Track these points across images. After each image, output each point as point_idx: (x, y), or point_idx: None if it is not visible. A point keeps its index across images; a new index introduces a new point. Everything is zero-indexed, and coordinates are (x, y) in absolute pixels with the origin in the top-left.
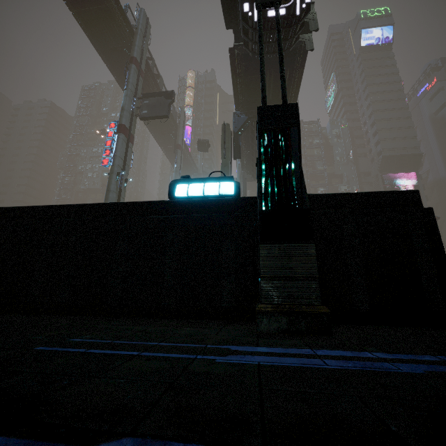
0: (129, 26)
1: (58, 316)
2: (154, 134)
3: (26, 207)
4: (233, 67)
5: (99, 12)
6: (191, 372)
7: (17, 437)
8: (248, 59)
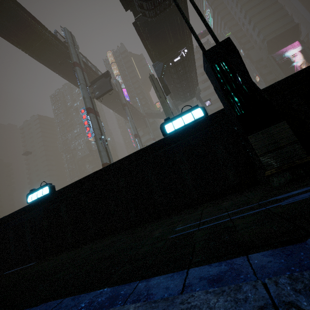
0: (62, 44)
1: (136, 227)
2: (106, 104)
3: (84, 177)
4: (140, 35)
5: (42, 45)
6: (281, 212)
7: (261, 251)
8: (148, 24)
